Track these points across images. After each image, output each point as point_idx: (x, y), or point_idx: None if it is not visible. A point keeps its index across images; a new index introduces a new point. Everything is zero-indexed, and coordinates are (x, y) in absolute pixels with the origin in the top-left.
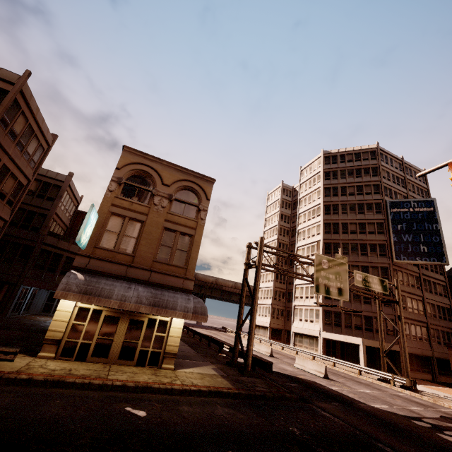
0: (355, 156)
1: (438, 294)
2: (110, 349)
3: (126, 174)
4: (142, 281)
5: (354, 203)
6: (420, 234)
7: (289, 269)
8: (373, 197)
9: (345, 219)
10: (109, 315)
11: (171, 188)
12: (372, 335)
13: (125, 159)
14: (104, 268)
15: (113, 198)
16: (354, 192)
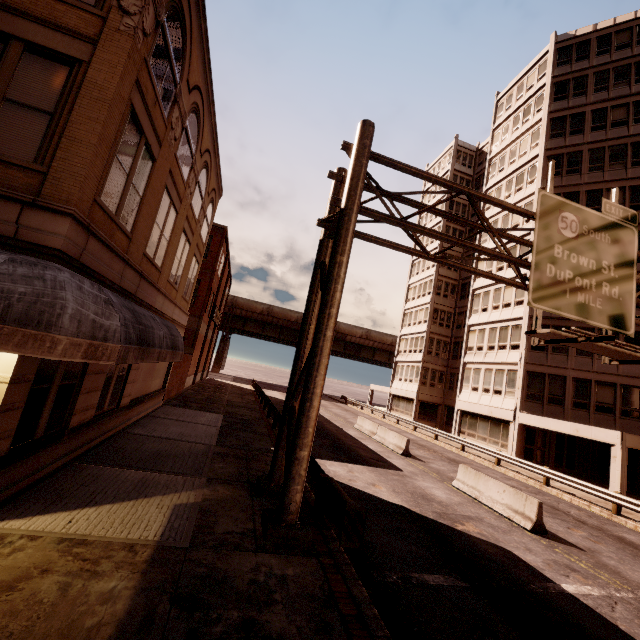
0: (639, 32)
1: None
2: None
3: None
4: None
5: (623, 142)
6: None
7: (460, 301)
8: None
9: (597, 181)
10: None
11: None
12: (638, 425)
13: None
14: None
15: None
16: (628, 117)
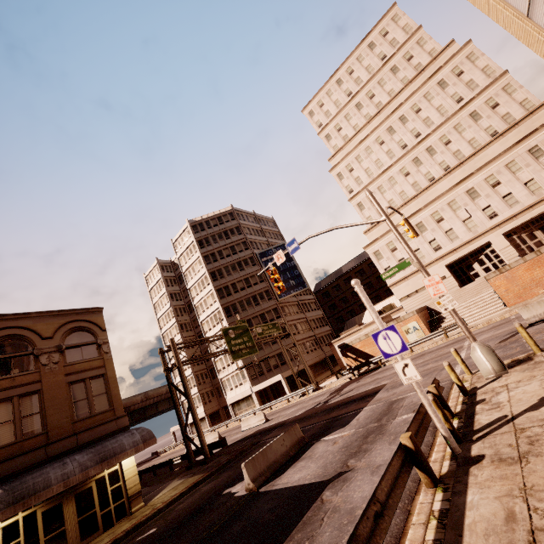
0: (218, 220)
1: (314, 310)
2: (67, 540)
3: None
4: (70, 450)
5: (233, 263)
6: (287, 272)
7: (202, 346)
8: (245, 253)
9: (232, 279)
10: (46, 509)
11: (55, 338)
12: (287, 366)
13: None
14: (14, 466)
15: None
16: (230, 253)
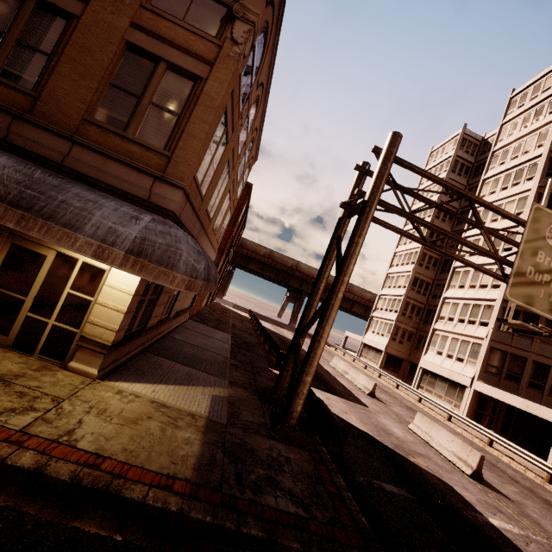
0: None
1: None
2: None
3: None
4: (45, 160)
5: None
6: None
7: (439, 274)
8: None
9: None
10: None
11: None
12: None
13: None
14: None
15: None
16: None
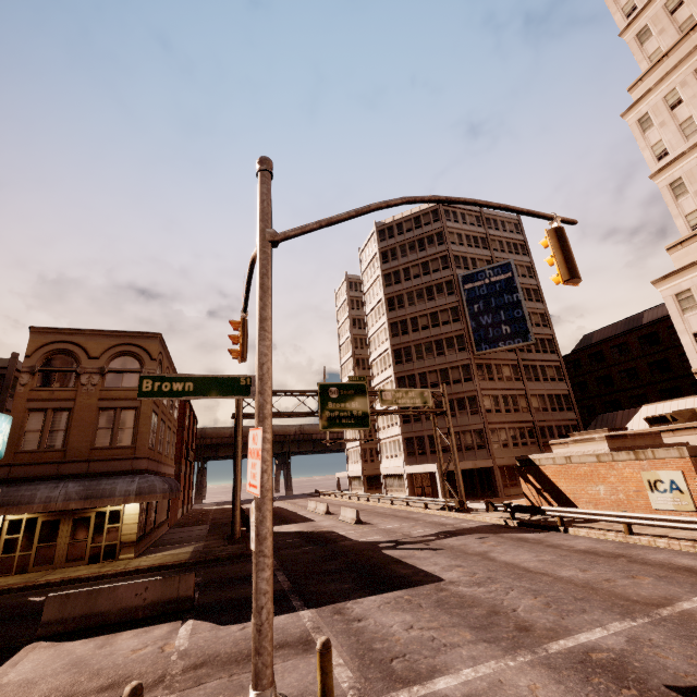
0: (415, 222)
1: (550, 379)
2: (55, 555)
3: (39, 359)
4: (79, 475)
5: (421, 287)
6: (500, 312)
7: None
8: (442, 274)
9: (413, 312)
10: (47, 520)
11: (101, 359)
12: (462, 454)
13: (35, 342)
14: (30, 472)
15: (28, 392)
16: (420, 272)
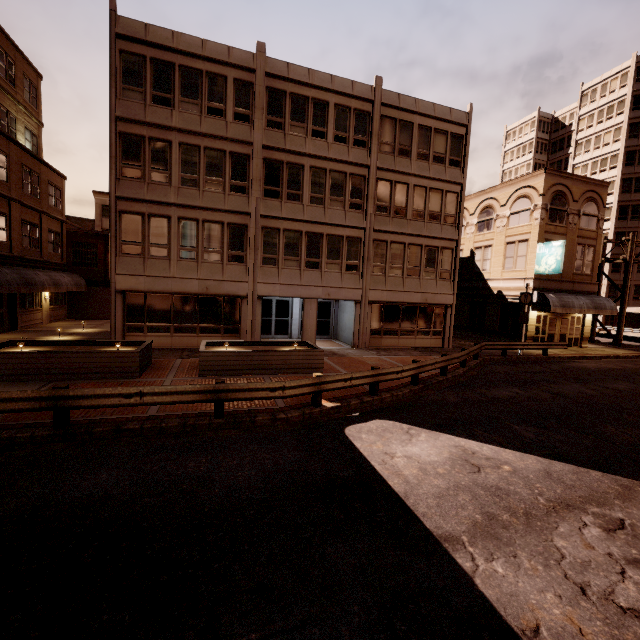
0: None
1: None
2: (554, 339)
3: (549, 198)
4: (568, 291)
5: None
6: None
7: None
8: None
9: None
10: (550, 318)
11: (579, 203)
12: None
13: (547, 183)
14: (548, 285)
15: (544, 225)
16: None
